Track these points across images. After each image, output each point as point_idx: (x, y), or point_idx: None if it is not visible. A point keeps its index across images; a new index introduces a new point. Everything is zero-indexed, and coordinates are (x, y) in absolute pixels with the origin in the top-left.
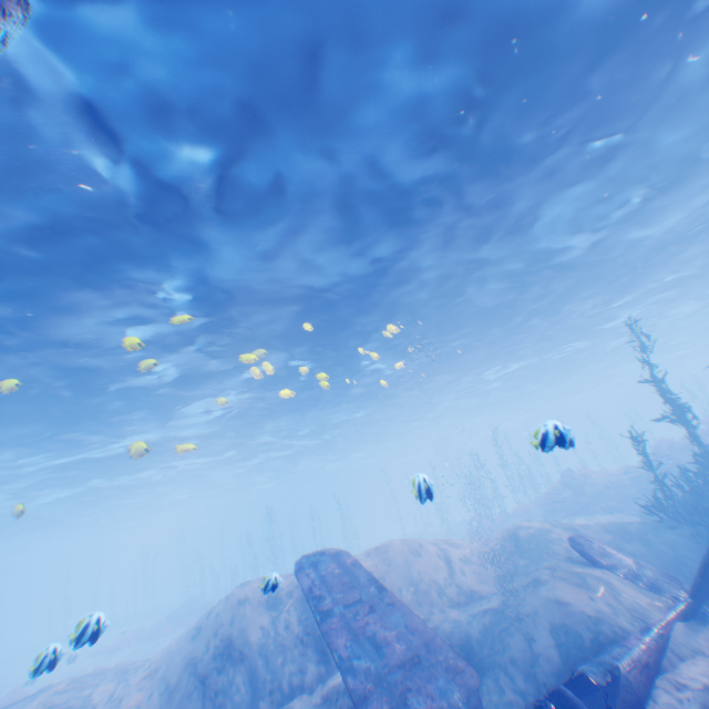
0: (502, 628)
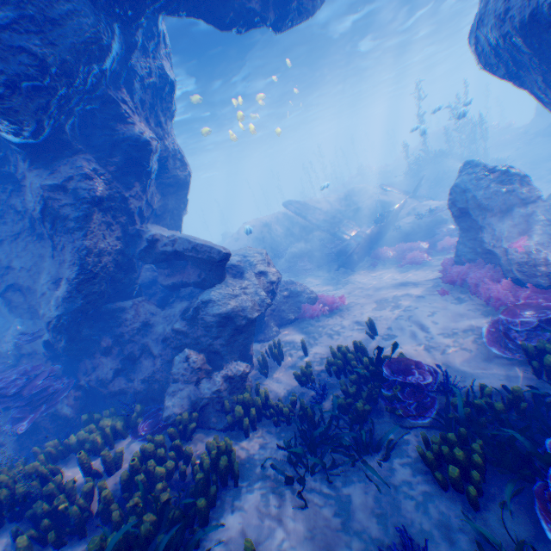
0: (361, 211)
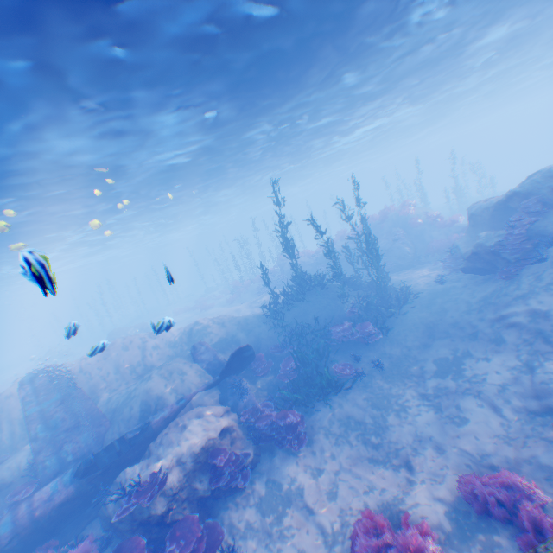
0: (127, 403)
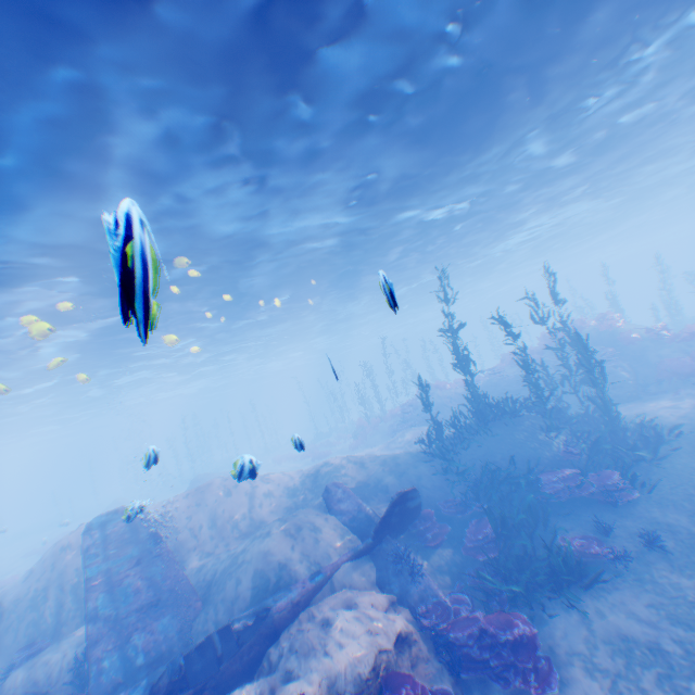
0: (230, 572)
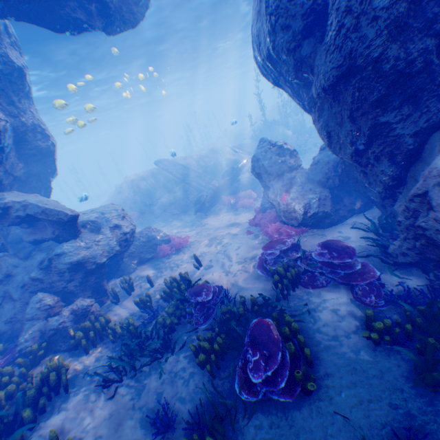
0: (216, 167)
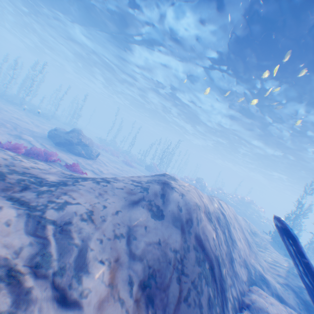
0: None
